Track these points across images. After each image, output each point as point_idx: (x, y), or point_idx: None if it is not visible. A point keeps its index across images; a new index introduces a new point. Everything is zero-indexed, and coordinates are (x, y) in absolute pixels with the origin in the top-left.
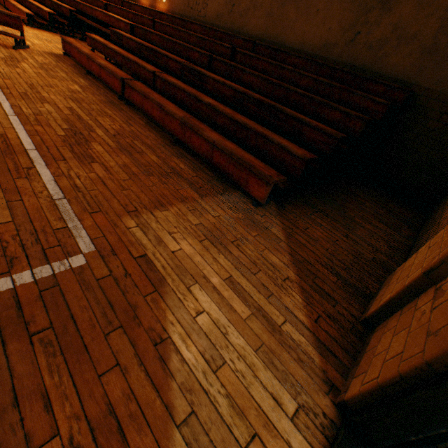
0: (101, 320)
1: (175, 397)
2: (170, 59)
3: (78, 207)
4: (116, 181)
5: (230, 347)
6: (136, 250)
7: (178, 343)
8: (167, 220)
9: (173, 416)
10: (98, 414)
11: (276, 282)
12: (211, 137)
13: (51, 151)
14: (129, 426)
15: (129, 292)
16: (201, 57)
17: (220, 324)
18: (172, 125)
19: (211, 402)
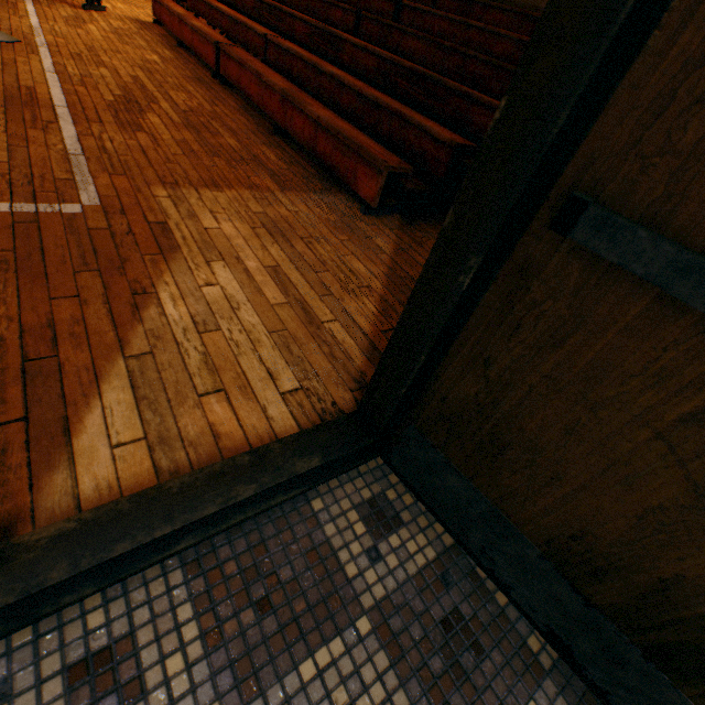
0: (76, 260)
1: (136, 337)
2: (297, 19)
3: (97, 166)
4: (162, 154)
5: (236, 321)
6: (154, 217)
7: (165, 300)
8: (215, 201)
9: (125, 349)
10: (35, 324)
11: (347, 287)
12: (316, 113)
13: (87, 112)
14: (66, 341)
15: (125, 247)
16: (346, 16)
17: (235, 300)
18: (272, 105)
19: (181, 353)
